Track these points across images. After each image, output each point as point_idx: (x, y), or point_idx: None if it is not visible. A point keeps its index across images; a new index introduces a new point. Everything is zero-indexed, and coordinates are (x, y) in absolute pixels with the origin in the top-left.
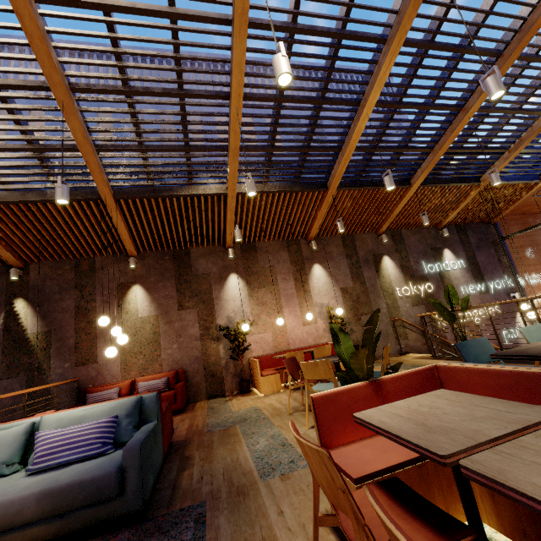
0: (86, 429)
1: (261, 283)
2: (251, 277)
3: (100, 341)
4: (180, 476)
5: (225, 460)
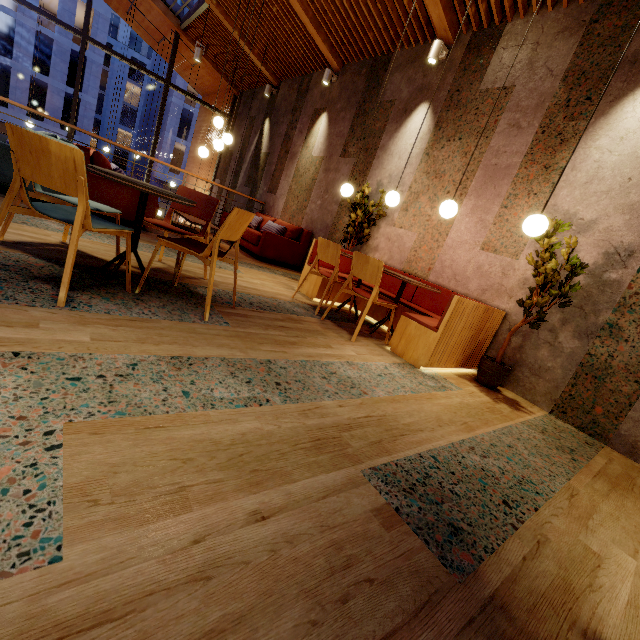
0: None
1: (459, 130)
2: (449, 114)
3: (284, 173)
4: None
5: None
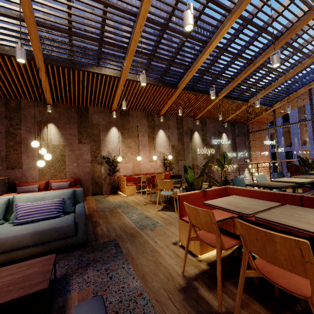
0: (48, 204)
1: (130, 135)
2: (124, 131)
3: (24, 155)
4: (96, 229)
5: (118, 223)
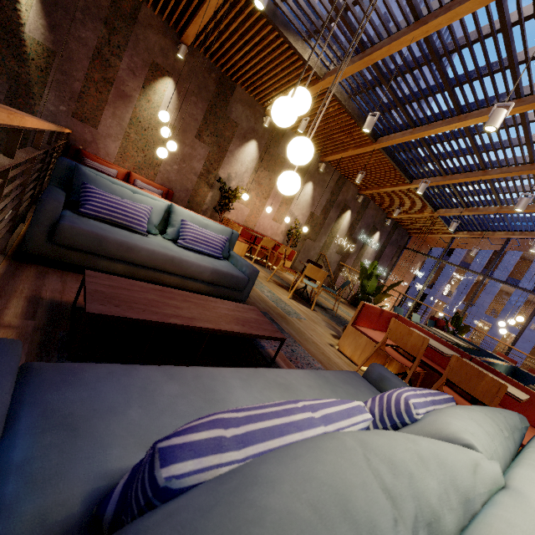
0: (216, 238)
1: (269, 167)
2: (265, 156)
3: (108, 109)
4: None
5: (253, 292)
